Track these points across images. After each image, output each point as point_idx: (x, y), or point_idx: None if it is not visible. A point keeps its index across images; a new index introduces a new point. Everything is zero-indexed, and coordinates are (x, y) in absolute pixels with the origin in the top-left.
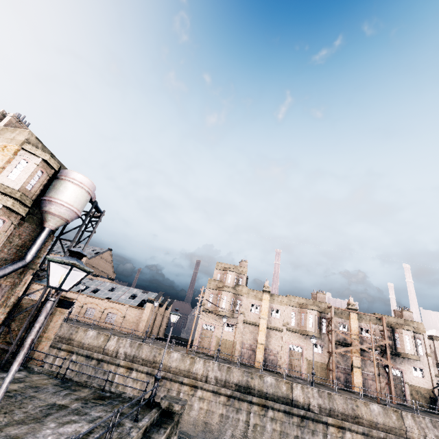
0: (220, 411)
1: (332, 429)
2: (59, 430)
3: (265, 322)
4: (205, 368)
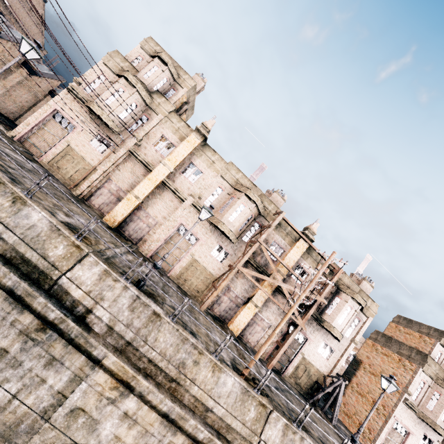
0: None
1: (103, 376)
2: None
3: (166, 172)
4: None
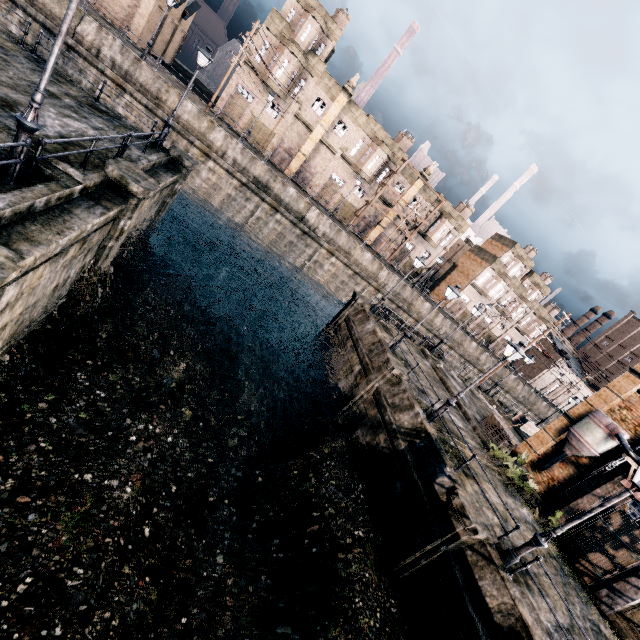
0: (229, 192)
1: (324, 251)
2: (63, 120)
3: (322, 132)
4: (225, 143)
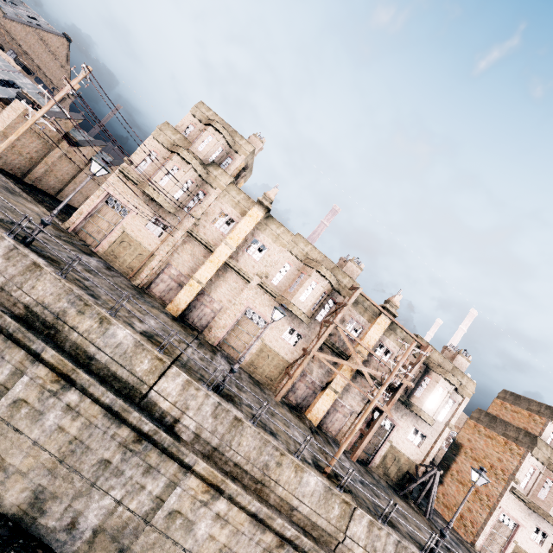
0: None
1: (195, 481)
2: None
3: (228, 252)
4: None
